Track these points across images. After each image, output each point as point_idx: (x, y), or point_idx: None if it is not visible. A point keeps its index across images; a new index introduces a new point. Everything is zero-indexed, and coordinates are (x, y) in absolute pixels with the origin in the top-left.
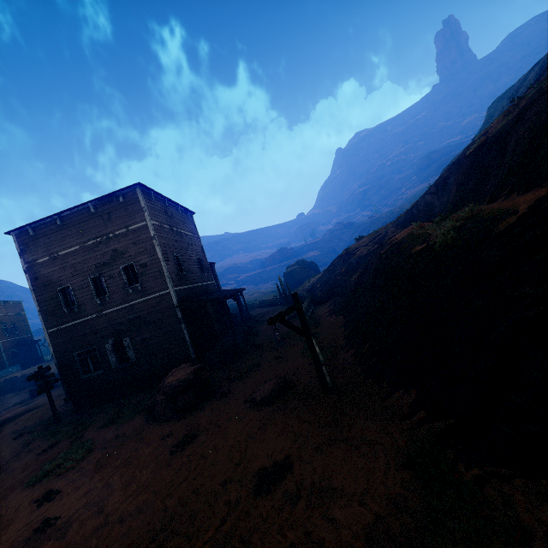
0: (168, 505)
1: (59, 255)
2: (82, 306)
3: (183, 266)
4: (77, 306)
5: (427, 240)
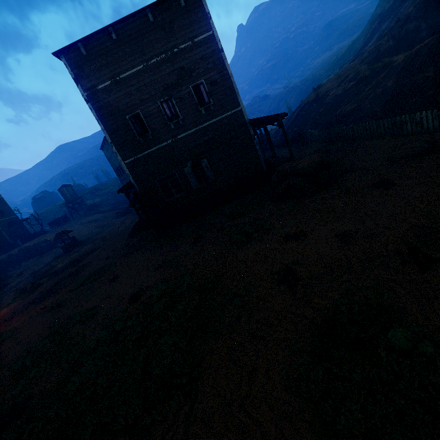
0: None
1: (121, 78)
2: (155, 133)
3: None
4: (150, 134)
5: None
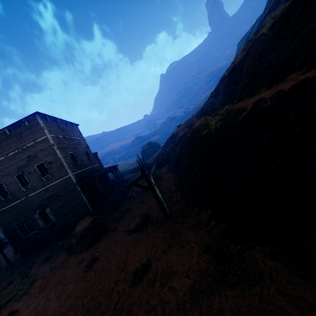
0: (85, 302)
1: None
2: (14, 194)
3: (76, 159)
4: (10, 195)
5: (208, 127)
